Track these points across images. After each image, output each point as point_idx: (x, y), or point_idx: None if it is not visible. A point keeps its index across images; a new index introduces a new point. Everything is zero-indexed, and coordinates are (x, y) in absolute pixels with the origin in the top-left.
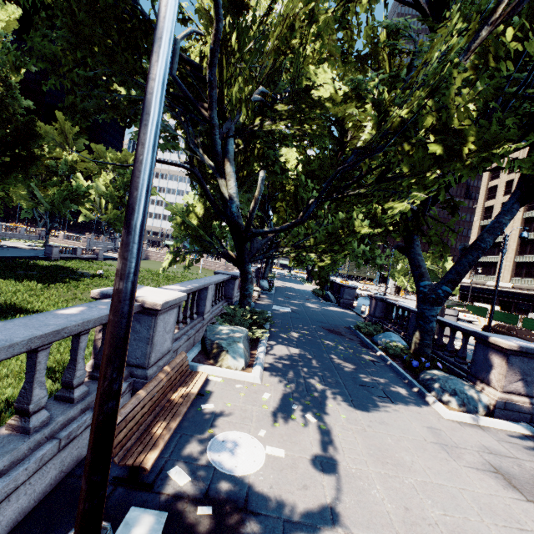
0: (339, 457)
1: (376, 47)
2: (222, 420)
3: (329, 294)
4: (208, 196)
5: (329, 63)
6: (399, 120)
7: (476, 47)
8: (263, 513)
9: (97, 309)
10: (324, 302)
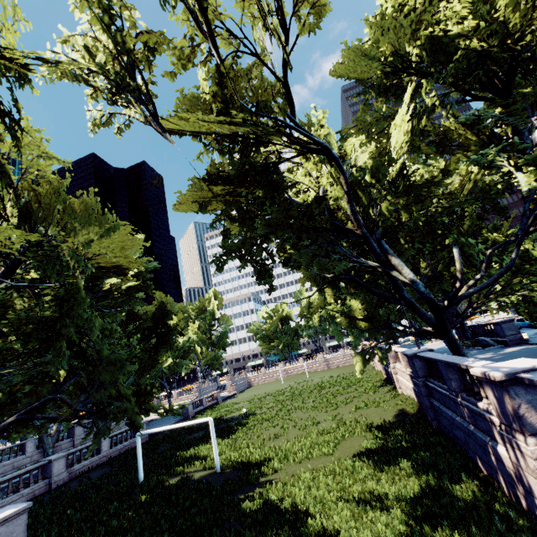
0: None
1: (444, 132)
2: None
3: (483, 338)
4: (372, 291)
5: (432, 158)
6: None
7: None
8: None
9: None
10: (487, 348)
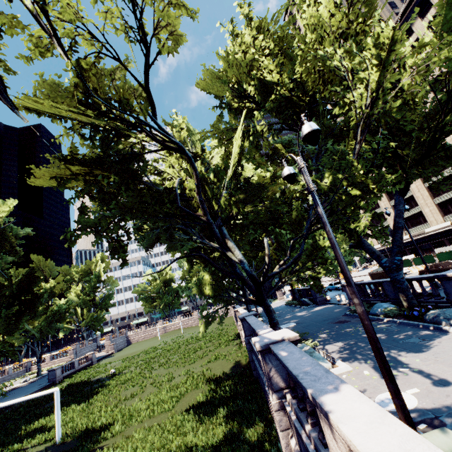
0: (443, 377)
1: (274, 149)
2: (365, 394)
3: (304, 299)
4: (215, 267)
5: (262, 168)
6: (326, 185)
7: (357, 152)
8: (446, 413)
9: (286, 348)
10: (305, 307)
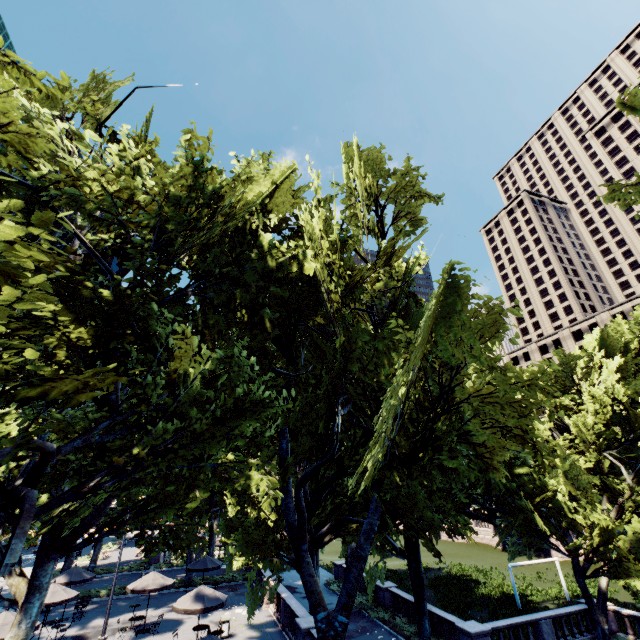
0: None
1: None
2: None
3: None
4: None
5: None
6: None
7: None
8: None
9: None
10: None
